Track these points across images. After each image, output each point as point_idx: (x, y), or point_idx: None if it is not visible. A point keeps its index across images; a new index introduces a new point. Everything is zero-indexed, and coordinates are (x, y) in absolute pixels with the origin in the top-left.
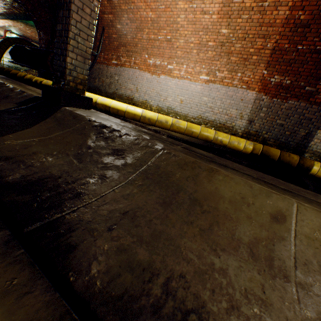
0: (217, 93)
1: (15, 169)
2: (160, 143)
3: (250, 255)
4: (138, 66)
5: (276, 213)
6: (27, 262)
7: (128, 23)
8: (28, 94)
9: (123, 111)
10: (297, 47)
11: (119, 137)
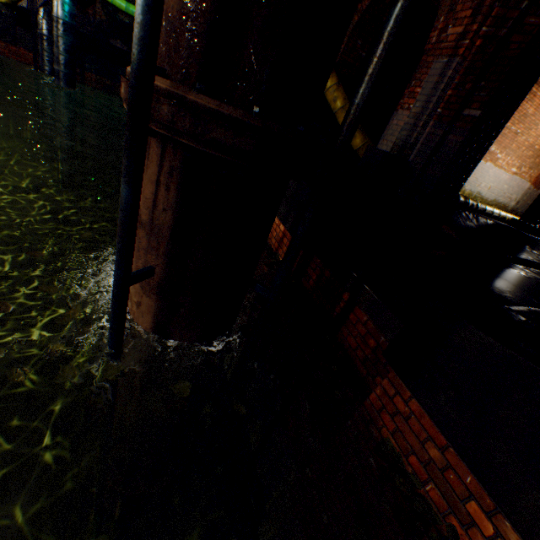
0: (513, 182)
1: None
2: None
3: None
4: None
5: None
6: None
7: None
8: None
9: None
10: None
11: None
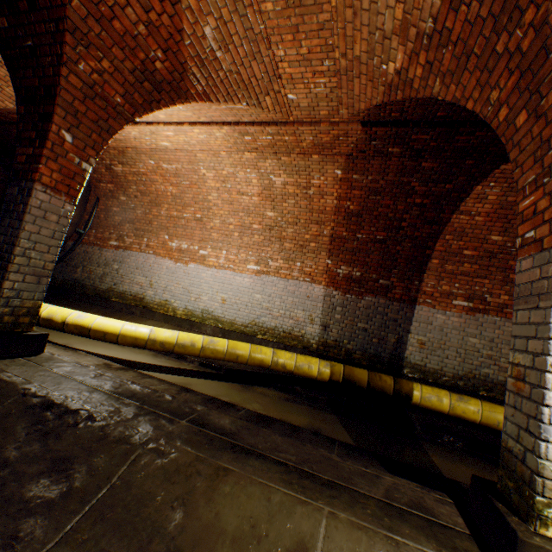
0: (274, 287)
1: None
2: (148, 425)
3: None
4: (154, 250)
5: (297, 546)
6: None
7: (138, 195)
8: None
9: (115, 334)
10: (357, 235)
11: (73, 427)
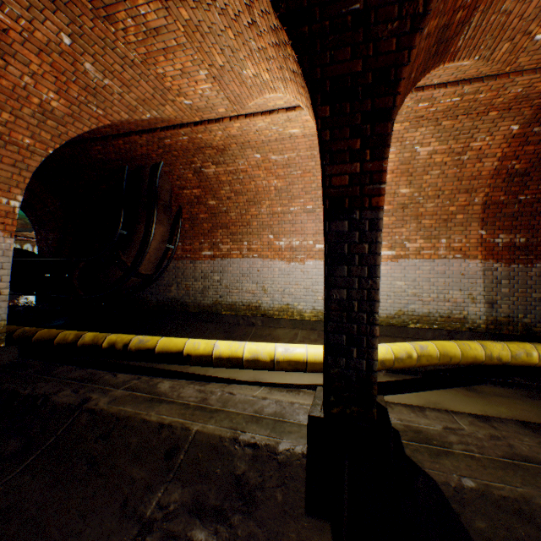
0: (417, 271)
1: None
2: None
3: None
4: (258, 253)
5: None
6: None
7: (231, 196)
8: (278, 452)
9: None
10: (518, 197)
11: None
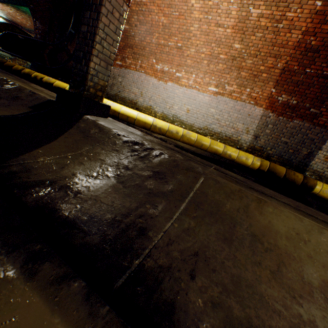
0: (225, 105)
1: (65, 198)
2: (196, 165)
3: (325, 301)
4: (144, 70)
5: None
6: (118, 323)
7: (137, 25)
8: (40, 96)
9: (133, 118)
10: (306, 70)
11: (155, 157)
